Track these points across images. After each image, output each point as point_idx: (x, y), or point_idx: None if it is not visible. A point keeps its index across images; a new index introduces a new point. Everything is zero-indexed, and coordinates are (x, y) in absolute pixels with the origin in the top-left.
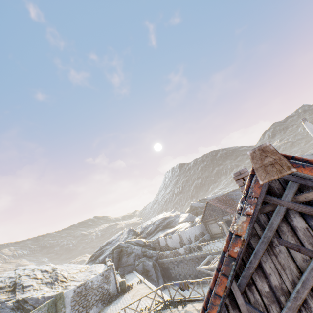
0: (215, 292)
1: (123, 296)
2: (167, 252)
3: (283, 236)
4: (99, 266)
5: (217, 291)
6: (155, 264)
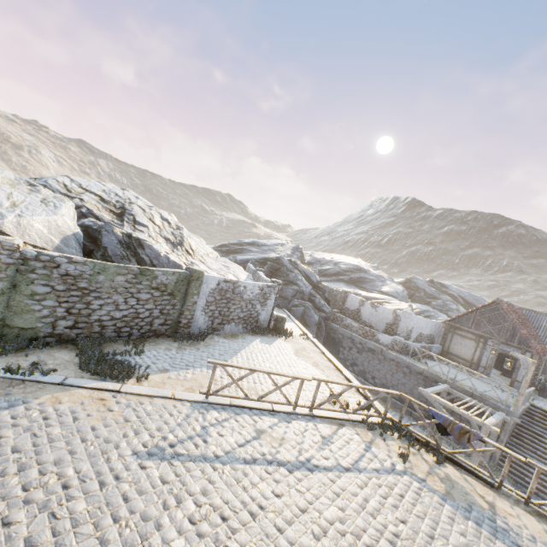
0: None
1: (277, 339)
2: (353, 322)
3: None
4: (238, 268)
5: None
6: (321, 323)
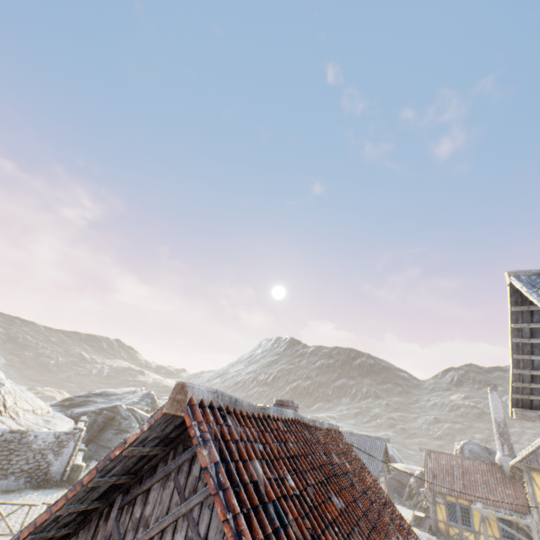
0: (83, 479)
1: (65, 489)
2: None
3: (180, 474)
4: (65, 421)
5: (85, 479)
6: None
